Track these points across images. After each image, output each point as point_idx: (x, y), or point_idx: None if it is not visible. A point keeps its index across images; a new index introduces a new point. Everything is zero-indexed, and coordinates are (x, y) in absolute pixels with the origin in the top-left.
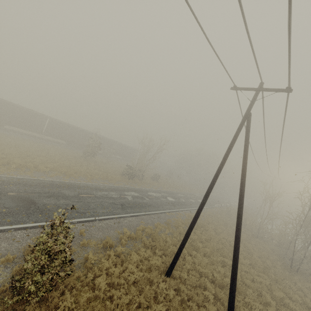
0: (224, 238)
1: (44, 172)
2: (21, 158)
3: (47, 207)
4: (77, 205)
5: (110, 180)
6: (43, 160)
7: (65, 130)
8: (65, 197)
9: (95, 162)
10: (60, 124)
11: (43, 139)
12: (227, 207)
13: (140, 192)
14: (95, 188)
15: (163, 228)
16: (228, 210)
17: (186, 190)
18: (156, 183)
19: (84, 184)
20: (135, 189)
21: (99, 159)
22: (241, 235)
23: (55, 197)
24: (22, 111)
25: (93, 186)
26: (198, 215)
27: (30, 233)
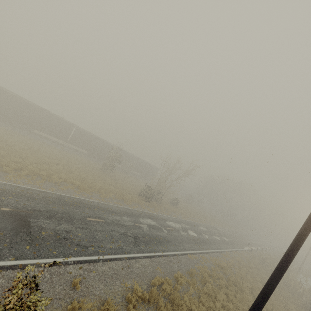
0: (267, 309)
1: (56, 183)
2: (37, 164)
3: (41, 234)
4: (80, 233)
5: (125, 199)
6: (60, 169)
7: (89, 140)
8: (69, 220)
9: (113, 176)
10: (85, 134)
11: (67, 147)
12: (258, 251)
13: (158, 220)
14: (107, 210)
15: (184, 281)
16: (261, 257)
17: (208, 222)
18: (175, 210)
19: (96, 203)
20: (152, 215)
21: (118, 174)
22: (289, 305)
23: (56, 219)
24: (52, 117)
25: (105, 207)
26: (263, 303)
27: (3, 277)
